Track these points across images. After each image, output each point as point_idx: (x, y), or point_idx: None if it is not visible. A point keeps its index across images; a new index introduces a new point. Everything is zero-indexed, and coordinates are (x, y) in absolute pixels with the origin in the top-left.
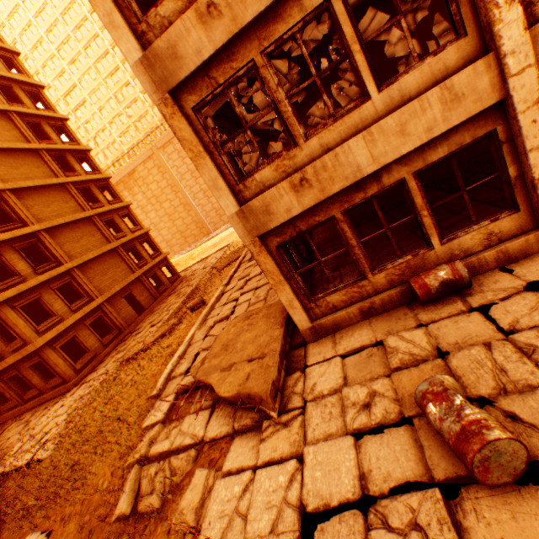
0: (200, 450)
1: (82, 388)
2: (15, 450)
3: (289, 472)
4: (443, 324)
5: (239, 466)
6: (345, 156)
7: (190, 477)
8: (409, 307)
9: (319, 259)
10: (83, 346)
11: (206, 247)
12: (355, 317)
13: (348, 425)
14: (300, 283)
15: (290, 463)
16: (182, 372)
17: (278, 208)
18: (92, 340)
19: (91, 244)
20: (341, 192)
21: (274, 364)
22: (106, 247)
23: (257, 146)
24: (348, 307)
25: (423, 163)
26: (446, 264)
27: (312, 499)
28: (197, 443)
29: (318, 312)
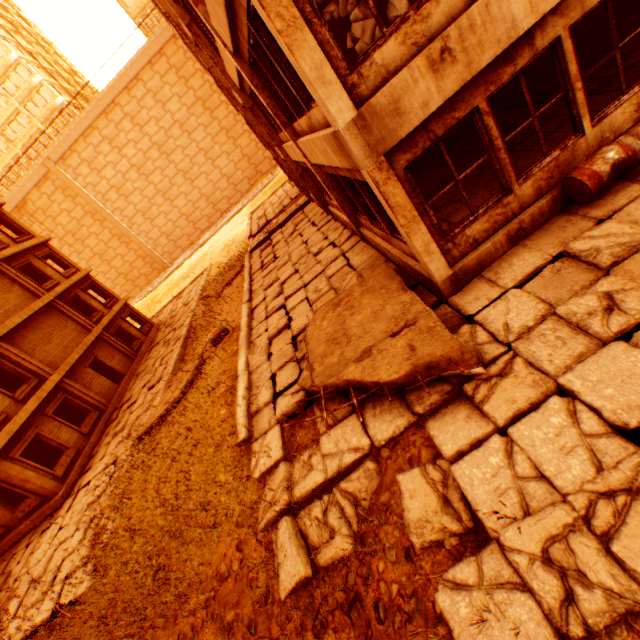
0: (377, 459)
1: (81, 496)
2: (12, 611)
3: (559, 410)
4: (631, 209)
5: (471, 440)
6: (498, 5)
7: (389, 490)
8: (567, 214)
9: (455, 179)
10: (56, 445)
11: (173, 282)
12: (502, 247)
13: (603, 334)
14: (432, 219)
15: (551, 402)
16: (267, 401)
17: (411, 103)
18: (65, 434)
19: (10, 304)
20: (486, 68)
21: (437, 323)
22: (36, 303)
23: (372, 7)
24: (491, 238)
25: (580, 12)
26: (609, 146)
27: (628, 415)
28: (366, 454)
29: (456, 253)
